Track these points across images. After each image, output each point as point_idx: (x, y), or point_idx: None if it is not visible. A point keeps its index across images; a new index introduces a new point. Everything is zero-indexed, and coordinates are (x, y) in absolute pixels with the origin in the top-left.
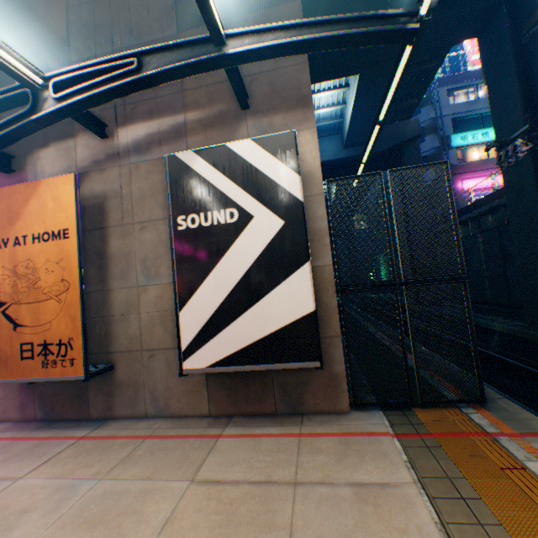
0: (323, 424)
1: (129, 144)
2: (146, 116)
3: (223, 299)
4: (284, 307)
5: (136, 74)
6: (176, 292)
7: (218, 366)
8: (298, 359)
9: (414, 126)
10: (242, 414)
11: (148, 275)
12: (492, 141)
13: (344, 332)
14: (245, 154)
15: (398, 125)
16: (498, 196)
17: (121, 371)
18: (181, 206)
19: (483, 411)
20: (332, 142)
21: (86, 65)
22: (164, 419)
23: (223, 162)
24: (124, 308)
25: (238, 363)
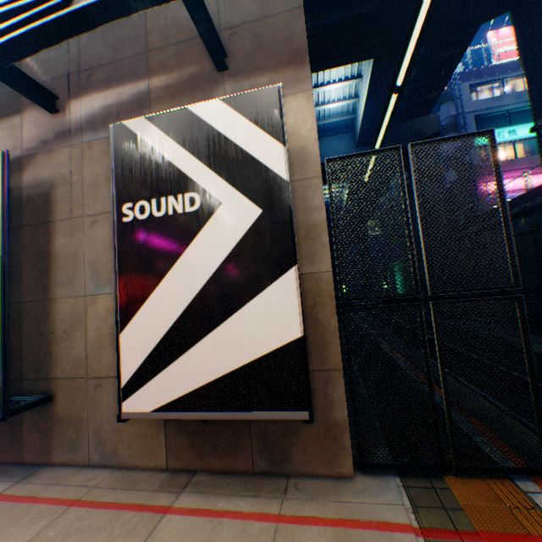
0: (314, 498)
1: (83, 119)
2: (104, 84)
3: (177, 317)
4: (259, 330)
5: (65, 10)
6: (118, 305)
7: (168, 411)
8: (278, 406)
9: (434, 122)
10: (209, 470)
11: (98, 281)
12: (520, 139)
13: (347, 363)
14: (212, 119)
15: (416, 122)
16: (532, 196)
17: (61, 403)
18: (129, 190)
19: None
20: (343, 140)
21: (3, 3)
22: (108, 472)
23: (183, 131)
24: (69, 322)
25: (194, 408)
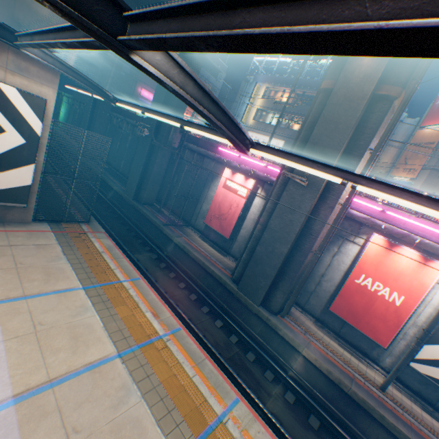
0: (19, 227)
1: None
2: None
3: None
4: (14, 180)
5: None
6: None
7: None
8: (16, 202)
9: None
10: None
11: None
12: None
13: (40, 191)
14: (11, 95)
15: None
16: None
17: None
18: None
19: (88, 225)
20: None
21: None
22: None
23: None
24: None
25: None
